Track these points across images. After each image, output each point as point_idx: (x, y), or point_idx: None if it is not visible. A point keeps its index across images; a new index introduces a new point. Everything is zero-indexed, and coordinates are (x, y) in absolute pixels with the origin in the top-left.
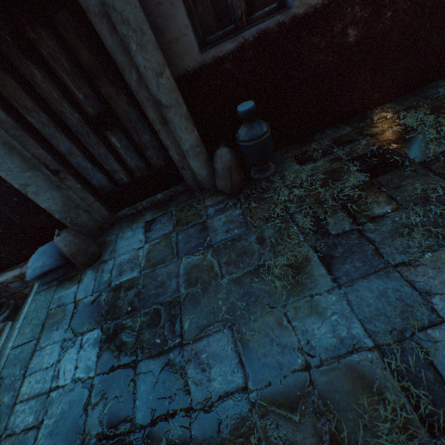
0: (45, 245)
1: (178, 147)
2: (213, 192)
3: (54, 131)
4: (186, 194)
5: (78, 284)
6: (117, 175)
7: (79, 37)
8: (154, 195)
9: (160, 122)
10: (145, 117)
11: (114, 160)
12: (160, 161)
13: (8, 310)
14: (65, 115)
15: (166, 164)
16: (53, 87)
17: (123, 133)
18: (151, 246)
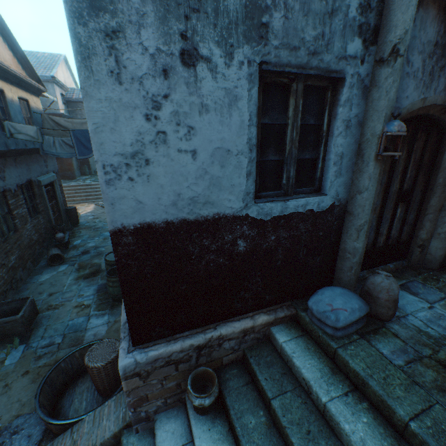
0: (333, 288)
1: (433, 228)
2: (439, 270)
3: (380, 190)
4: (409, 269)
5: (400, 338)
6: (379, 238)
7: (430, 147)
8: (385, 264)
9: (438, 208)
10: (422, 202)
11: (387, 225)
12: (404, 236)
13: (216, 386)
14: (392, 183)
15: (405, 240)
16: (402, 165)
17: (405, 208)
18: (443, 306)
